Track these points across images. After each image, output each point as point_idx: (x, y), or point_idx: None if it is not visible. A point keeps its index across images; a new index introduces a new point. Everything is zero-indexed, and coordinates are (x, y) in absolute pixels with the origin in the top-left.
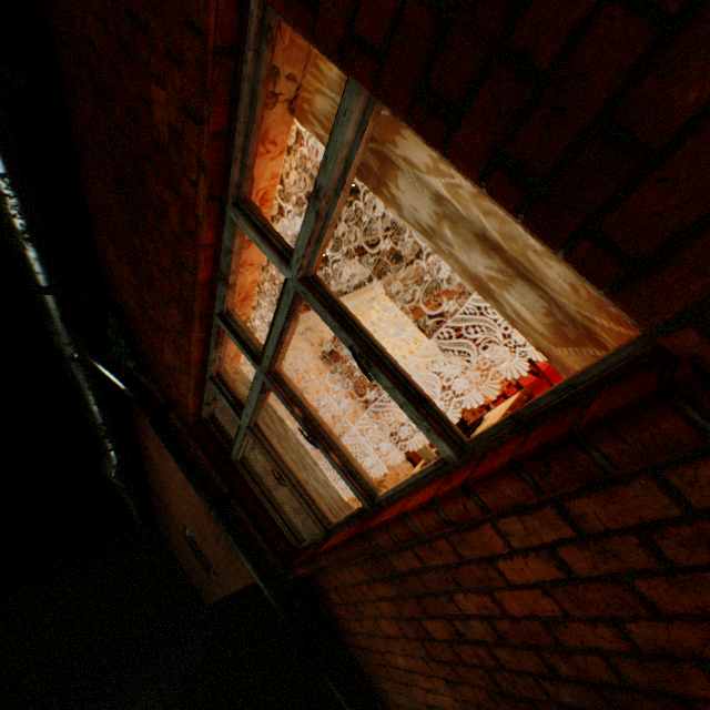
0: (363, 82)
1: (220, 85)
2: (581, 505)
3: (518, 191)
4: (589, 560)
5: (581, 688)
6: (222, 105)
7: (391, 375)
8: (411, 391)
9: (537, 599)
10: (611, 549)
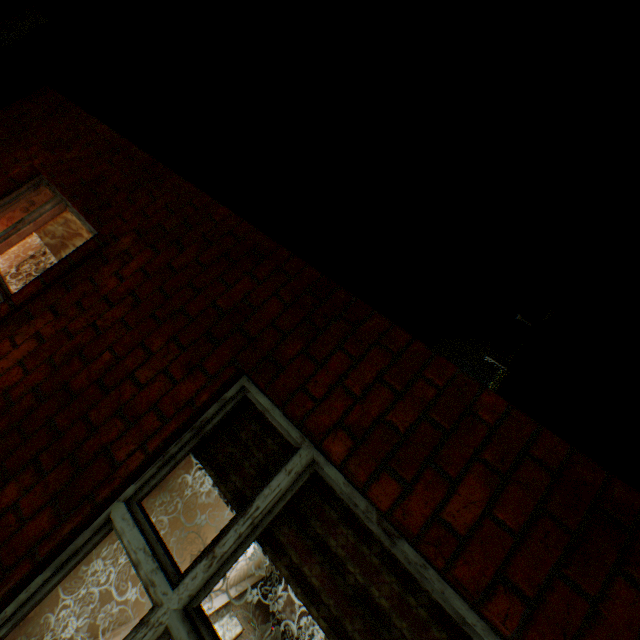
0: (60, 192)
1: (5, 187)
2: (63, 299)
3: (86, 212)
4: (55, 324)
5: (7, 435)
6: (0, 193)
7: (3, 289)
8: (10, 296)
9: (13, 371)
10: (66, 313)
